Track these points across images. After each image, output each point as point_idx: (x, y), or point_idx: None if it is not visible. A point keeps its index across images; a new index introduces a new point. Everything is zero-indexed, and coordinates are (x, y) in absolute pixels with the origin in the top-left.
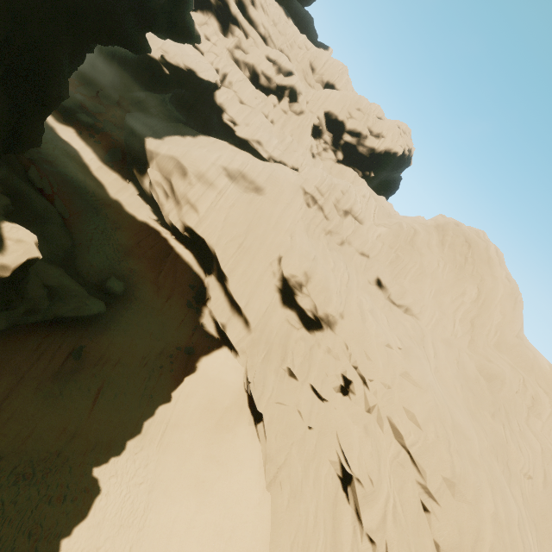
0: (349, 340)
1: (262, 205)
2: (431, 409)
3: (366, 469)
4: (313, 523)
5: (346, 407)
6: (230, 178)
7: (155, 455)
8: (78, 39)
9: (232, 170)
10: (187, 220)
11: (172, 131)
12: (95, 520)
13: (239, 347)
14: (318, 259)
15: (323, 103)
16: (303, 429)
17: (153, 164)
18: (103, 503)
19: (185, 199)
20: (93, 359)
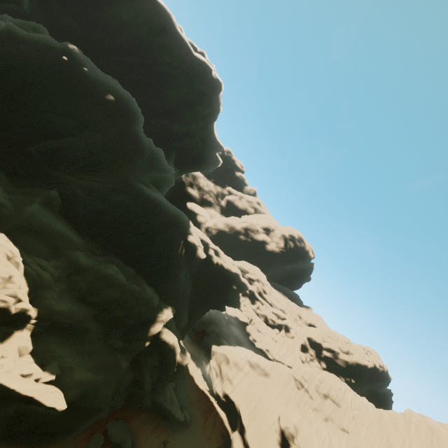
0: None
1: (269, 384)
2: None
3: None
4: None
5: None
6: (251, 367)
7: None
8: (206, 308)
9: (252, 362)
10: (226, 389)
11: (224, 343)
12: None
13: None
14: (304, 419)
15: (305, 333)
16: None
17: (214, 357)
18: None
19: (226, 376)
20: None
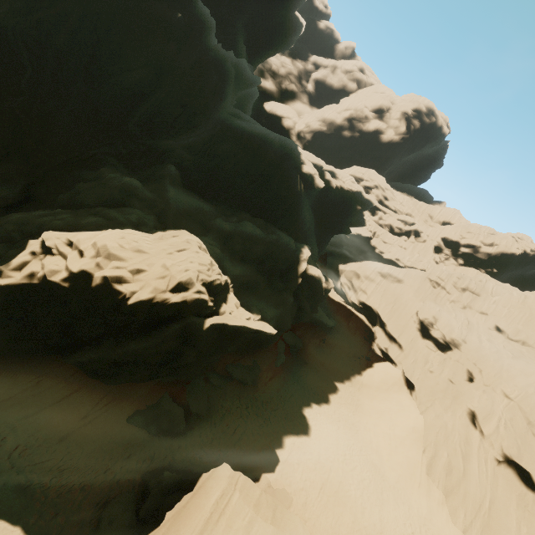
0: (470, 351)
1: (403, 288)
2: (534, 382)
3: (484, 406)
4: (451, 430)
5: (471, 386)
6: (383, 277)
7: (357, 391)
8: (331, 235)
9: (383, 273)
10: (361, 298)
11: (350, 261)
12: (338, 396)
13: (397, 360)
14: (442, 311)
15: (439, 234)
16: (442, 394)
17: (343, 275)
18: (340, 393)
19: (359, 289)
20: (328, 346)
